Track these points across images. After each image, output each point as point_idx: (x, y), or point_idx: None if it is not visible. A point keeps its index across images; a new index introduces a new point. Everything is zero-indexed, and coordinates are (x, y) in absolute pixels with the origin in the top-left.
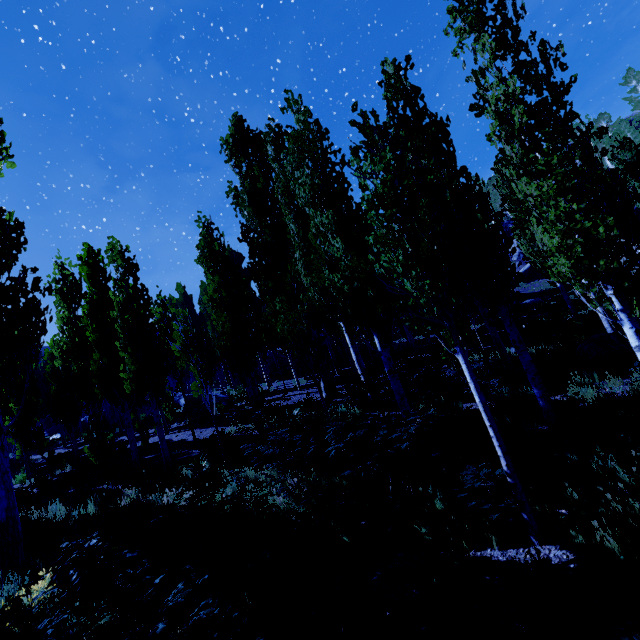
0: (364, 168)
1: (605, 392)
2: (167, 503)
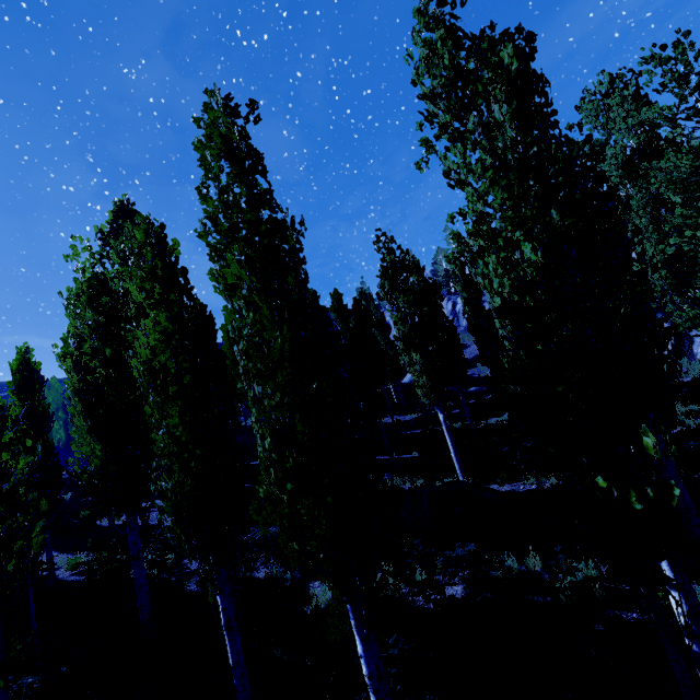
0: None
1: None
2: None
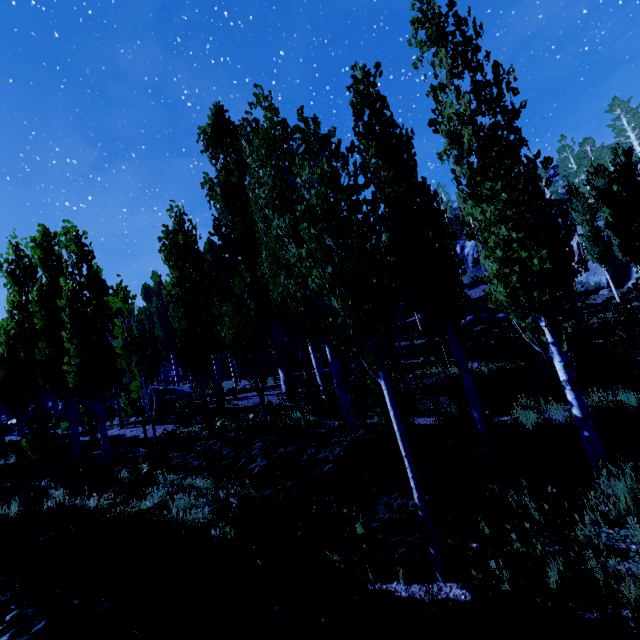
0: (304, 177)
1: (547, 417)
2: (88, 510)
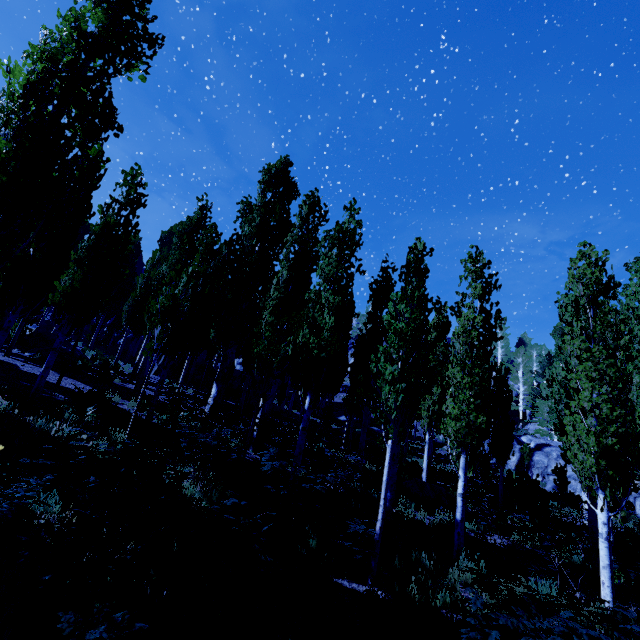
0: (399, 306)
1: (416, 518)
2: (66, 435)
